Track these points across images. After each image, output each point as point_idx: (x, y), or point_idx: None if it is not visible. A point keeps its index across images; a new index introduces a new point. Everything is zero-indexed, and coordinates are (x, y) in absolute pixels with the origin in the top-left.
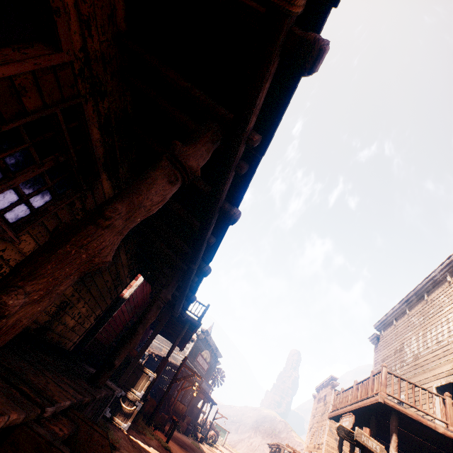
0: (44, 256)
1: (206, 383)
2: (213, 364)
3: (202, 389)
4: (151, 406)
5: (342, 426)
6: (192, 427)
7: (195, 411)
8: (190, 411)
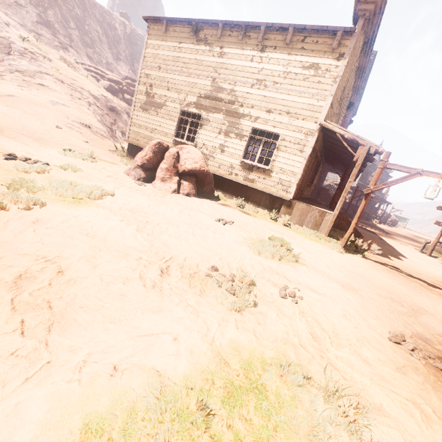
0: (337, 197)
1: (378, 193)
2: (384, 179)
3: (376, 197)
4: (342, 210)
5: (440, 206)
6: (372, 218)
7: (372, 210)
8: (369, 210)
